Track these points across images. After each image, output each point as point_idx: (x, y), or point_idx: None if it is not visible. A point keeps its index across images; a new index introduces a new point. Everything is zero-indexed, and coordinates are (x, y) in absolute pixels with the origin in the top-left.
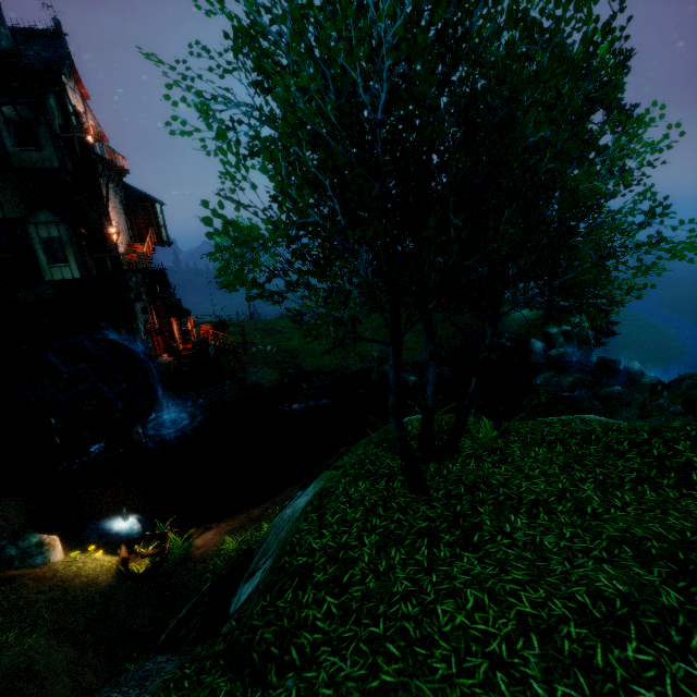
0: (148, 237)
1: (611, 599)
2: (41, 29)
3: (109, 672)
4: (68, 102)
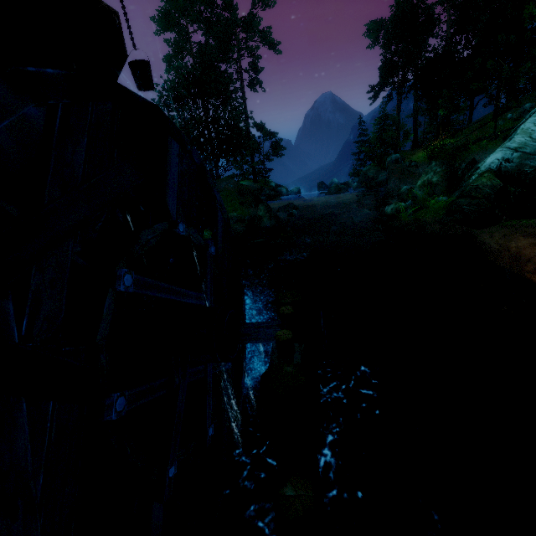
0: None
1: None
2: None
3: None
4: None
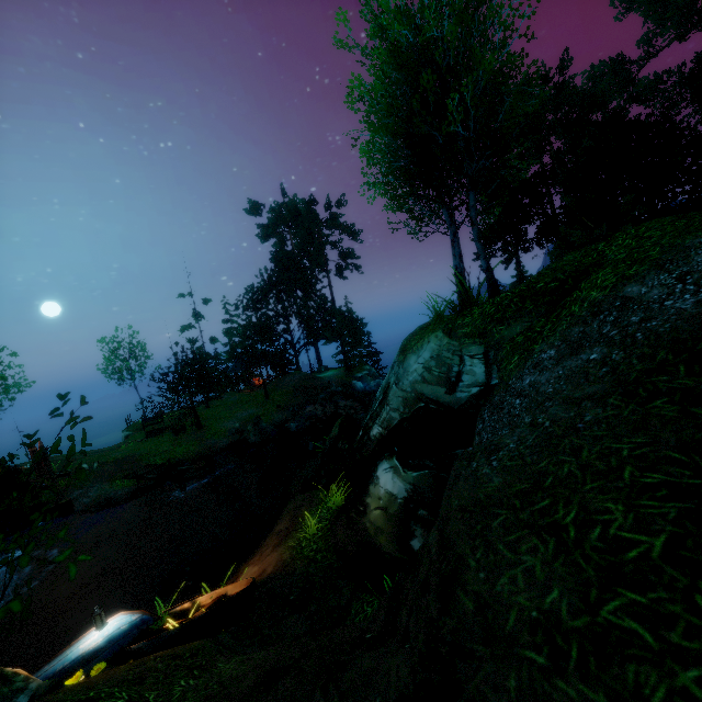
0: None
1: None
2: None
3: None
4: None
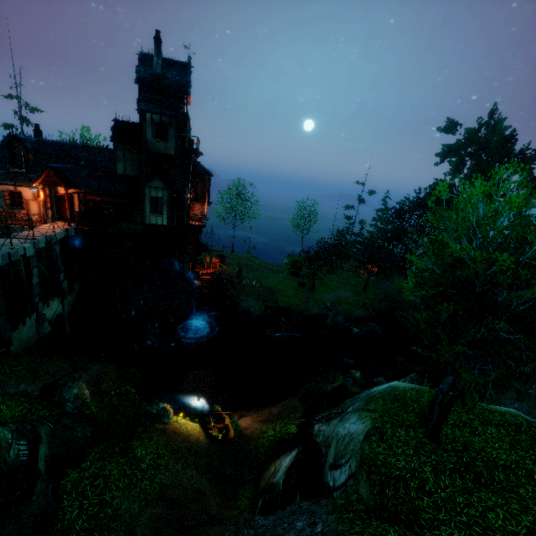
0: (206, 202)
1: None
2: (179, 61)
3: (225, 498)
4: (185, 111)
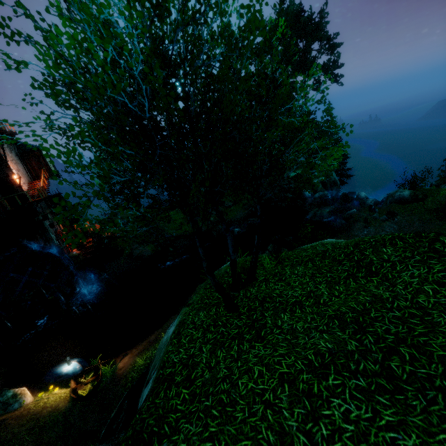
0: (42, 176)
1: (324, 354)
2: None
3: None
4: None
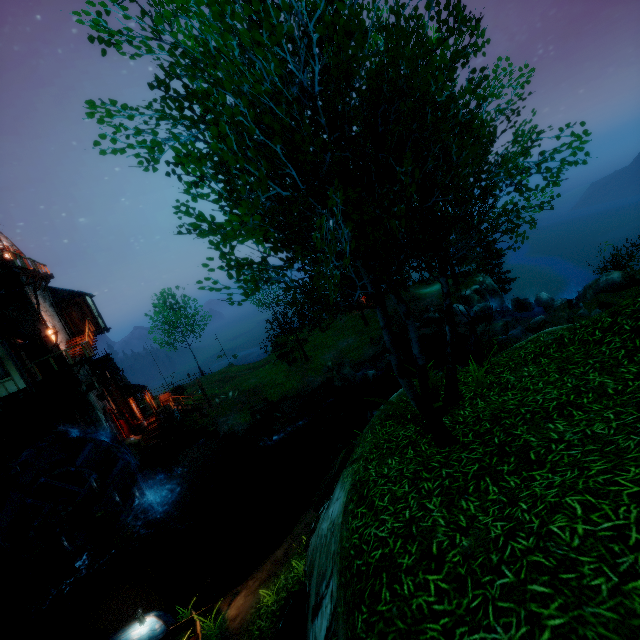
0: (87, 328)
1: None
2: None
3: None
4: None
